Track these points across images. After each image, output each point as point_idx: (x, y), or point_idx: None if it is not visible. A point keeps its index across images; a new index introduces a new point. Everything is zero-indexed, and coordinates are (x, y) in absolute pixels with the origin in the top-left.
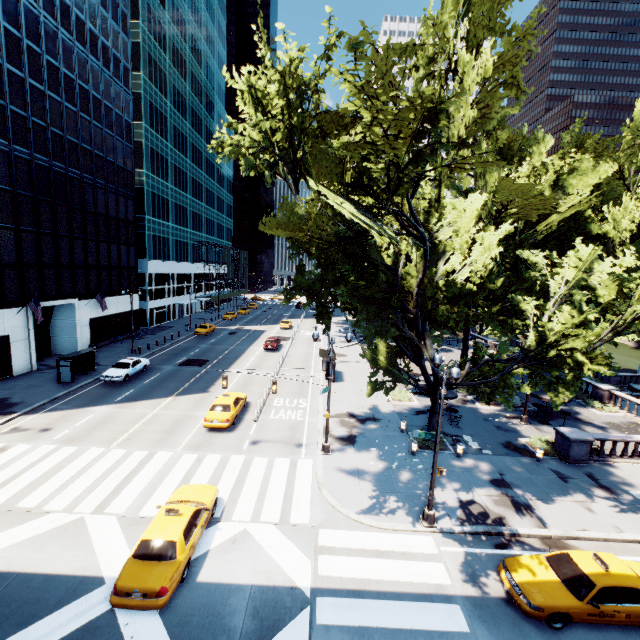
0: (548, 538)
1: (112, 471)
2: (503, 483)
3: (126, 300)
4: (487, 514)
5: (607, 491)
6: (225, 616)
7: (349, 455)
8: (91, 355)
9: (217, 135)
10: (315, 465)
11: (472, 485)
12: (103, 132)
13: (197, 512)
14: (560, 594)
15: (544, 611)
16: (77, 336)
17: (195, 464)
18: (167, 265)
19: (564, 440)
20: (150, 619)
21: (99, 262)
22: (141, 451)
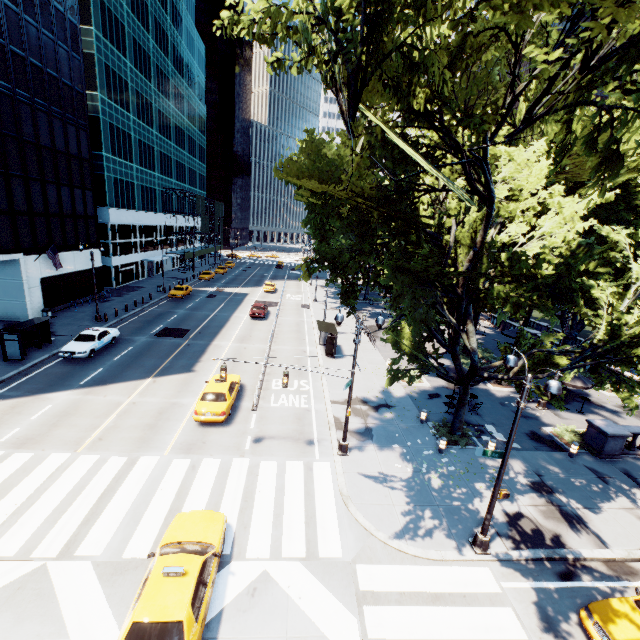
0: (612, 561)
1: (81, 488)
2: (545, 487)
3: (85, 256)
4: (541, 532)
5: None
6: None
7: (370, 455)
8: (45, 325)
9: (232, 2)
10: (334, 470)
11: (513, 492)
12: (39, 32)
13: (205, 564)
14: None
15: None
16: (26, 299)
17: (189, 474)
18: (132, 215)
19: (599, 434)
20: None
21: (47, 208)
22: (118, 457)
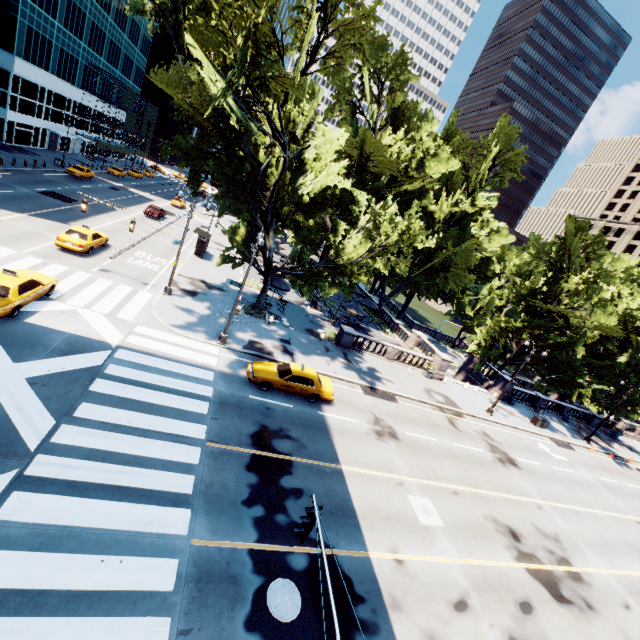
0: None
1: None
2: (288, 342)
3: None
4: (264, 349)
5: (347, 361)
6: (44, 340)
7: (186, 300)
8: None
9: None
10: (154, 297)
11: (266, 337)
12: None
13: (34, 282)
14: (272, 375)
15: (259, 380)
16: None
17: (39, 265)
18: (43, 76)
19: (342, 332)
20: None
21: None
22: None
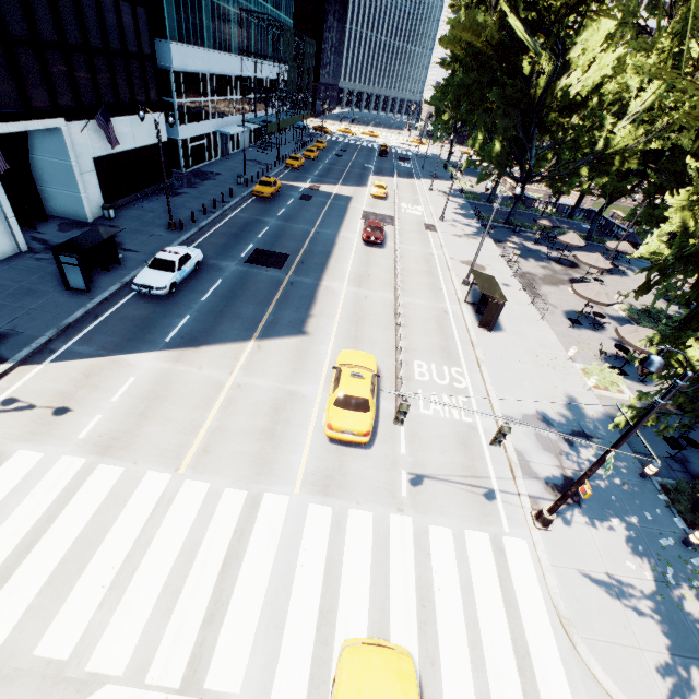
0: None
1: (195, 548)
2: None
3: (145, 124)
4: None
5: None
6: None
7: (583, 535)
8: (109, 239)
9: None
10: (535, 557)
11: None
12: None
13: None
14: None
15: None
16: (79, 190)
17: (334, 537)
18: (201, 56)
19: None
20: None
21: (86, 38)
22: (234, 490)
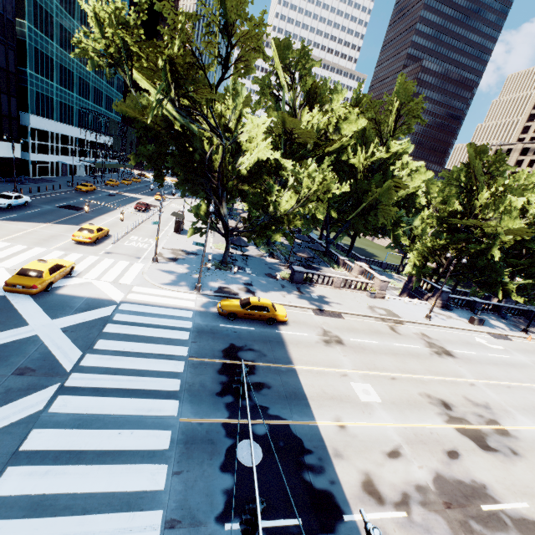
0: None
1: (0, 251)
2: (250, 284)
3: (7, 147)
4: (231, 292)
5: (300, 293)
6: (70, 303)
7: (169, 265)
8: None
9: (77, 35)
10: (145, 266)
11: (232, 283)
12: None
13: (59, 265)
14: (236, 307)
15: (226, 312)
16: None
17: (63, 256)
18: (51, 124)
19: (293, 271)
20: (27, 299)
21: None
22: (22, 245)
